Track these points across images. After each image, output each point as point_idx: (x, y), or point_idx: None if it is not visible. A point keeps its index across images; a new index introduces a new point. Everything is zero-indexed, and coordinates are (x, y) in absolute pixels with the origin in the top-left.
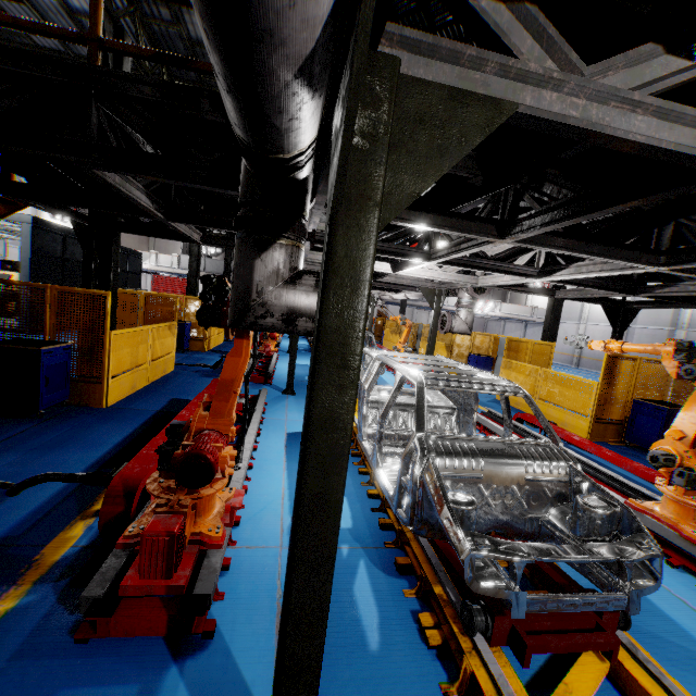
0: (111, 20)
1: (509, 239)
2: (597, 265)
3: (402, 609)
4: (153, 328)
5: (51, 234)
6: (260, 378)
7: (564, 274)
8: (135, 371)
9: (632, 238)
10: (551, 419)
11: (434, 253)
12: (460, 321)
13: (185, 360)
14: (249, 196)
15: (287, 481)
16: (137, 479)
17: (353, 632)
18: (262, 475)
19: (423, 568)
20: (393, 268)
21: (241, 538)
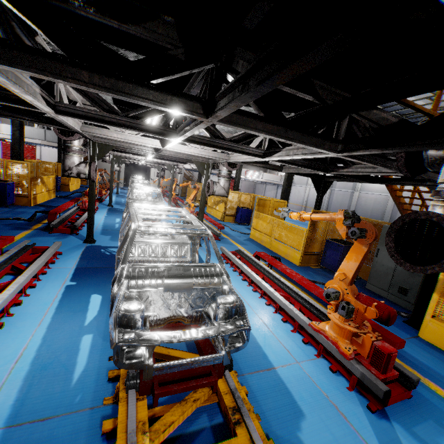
0: None
1: (212, 118)
2: (299, 150)
3: None
4: None
5: None
6: (66, 230)
7: (279, 155)
8: None
9: (322, 129)
10: (280, 252)
11: (179, 132)
12: (220, 187)
13: (4, 214)
14: None
15: (35, 337)
16: None
17: None
18: (9, 334)
19: (117, 439)
20: (162, 144)
21: None
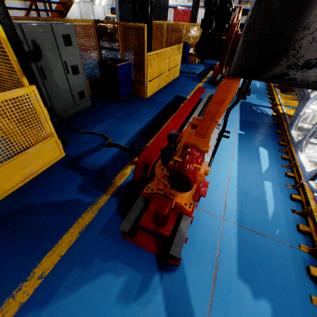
0: None
1: None
2: None
3: (307, 313)
4: (169, 50)
5: None
6: None
7: None
8: (159, 77)
9: None
10: None
11: None
12: None
13: (185, 69)
14: None
15: (232, 168)
16: (150, 160)
17: (264, 311)
18: (217, 160)
19: None
20: None
21: (200, 203)
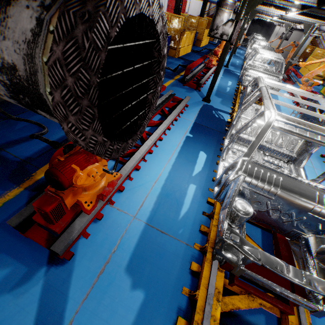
0: None
1: None
2: None
3: (174, 301)
4: None
5: None
6: (193, 86)
7: None
8: None
9: None
10: None
11: None
12: None
13: None
14: None
15: (165, 169)
16: None
17: (136, 300)
18: (154, 160)
19: (200, 290)
20: None
21: (118, 201)
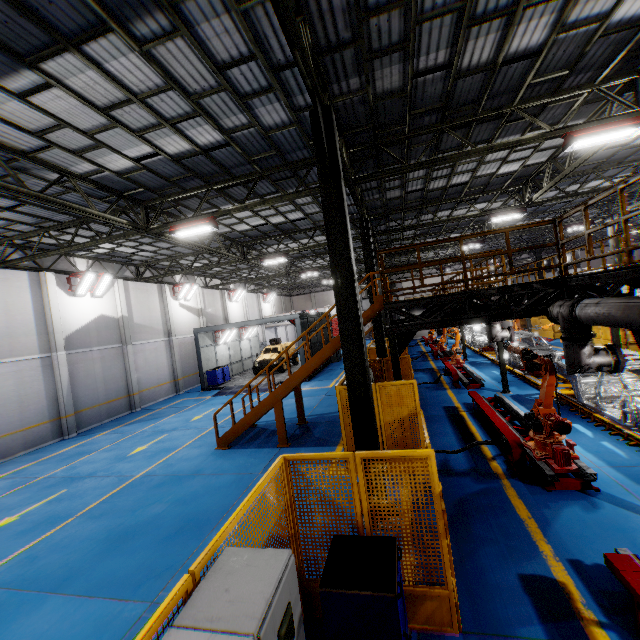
0: (363, 217)
1: None
2: None
3: None
4: None
5: (304, 320)
6: (477, 386)
7: None
8: None
9: None
10: None
11: None
12: None
13: None
14: (572, 330)
15: None
16: (518, 440)
17: None
18: None
19: None
20: None
21: None
